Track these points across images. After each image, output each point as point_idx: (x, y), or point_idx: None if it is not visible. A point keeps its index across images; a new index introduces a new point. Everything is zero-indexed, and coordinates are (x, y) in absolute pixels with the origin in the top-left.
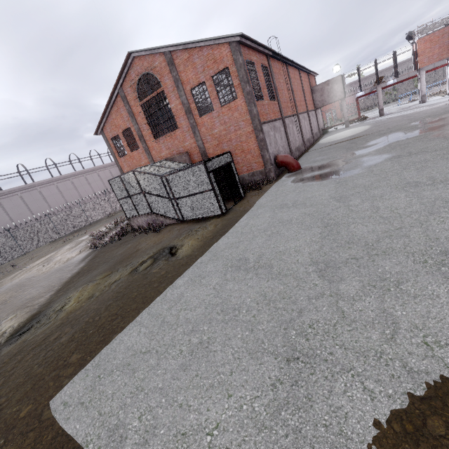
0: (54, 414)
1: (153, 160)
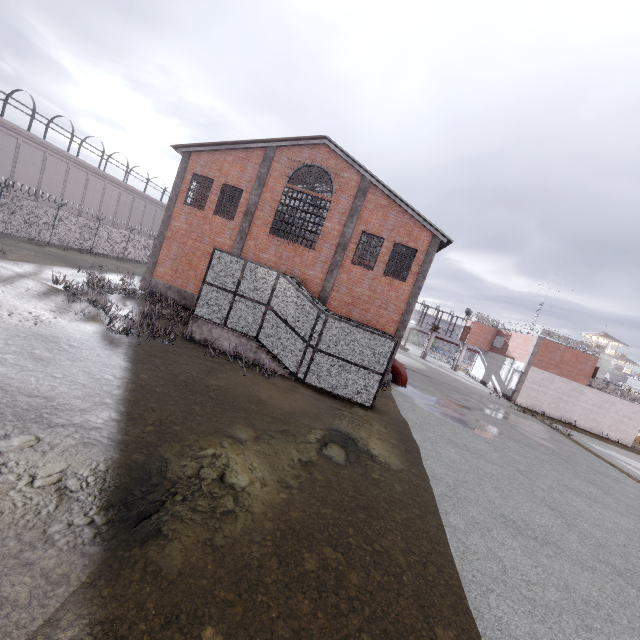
0: None
1: (242, 250)
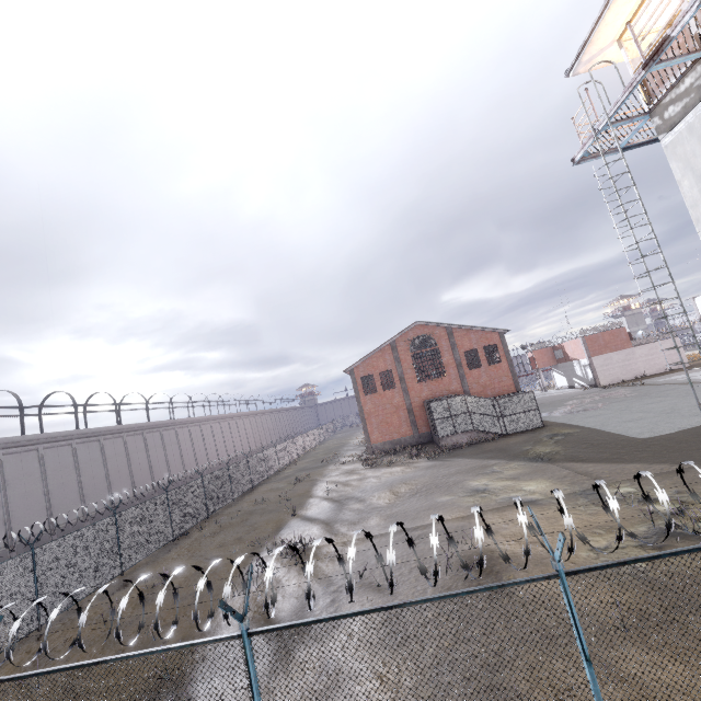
0: (652, 436)
1: (410, 399)
